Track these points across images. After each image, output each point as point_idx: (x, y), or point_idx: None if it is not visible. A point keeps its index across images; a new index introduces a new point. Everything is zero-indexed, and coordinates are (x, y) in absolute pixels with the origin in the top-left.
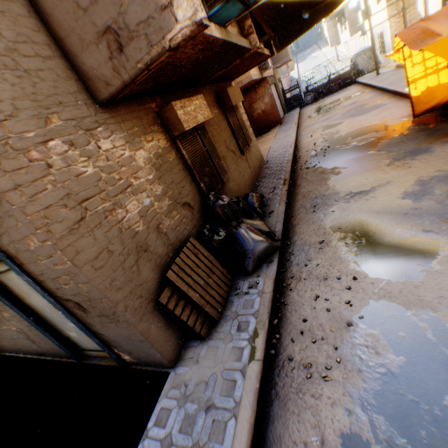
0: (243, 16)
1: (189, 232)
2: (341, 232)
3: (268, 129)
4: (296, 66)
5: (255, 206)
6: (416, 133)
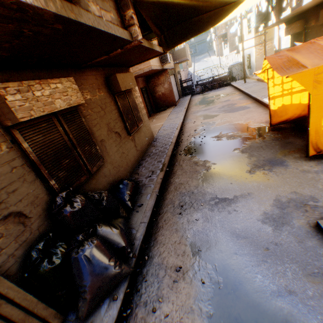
0: (125, 4)
1: (7, 256)
2: (200, 258)
3: (165, 108)
4: (193, 65)
5: (125, 198)
6: (272, 141)
